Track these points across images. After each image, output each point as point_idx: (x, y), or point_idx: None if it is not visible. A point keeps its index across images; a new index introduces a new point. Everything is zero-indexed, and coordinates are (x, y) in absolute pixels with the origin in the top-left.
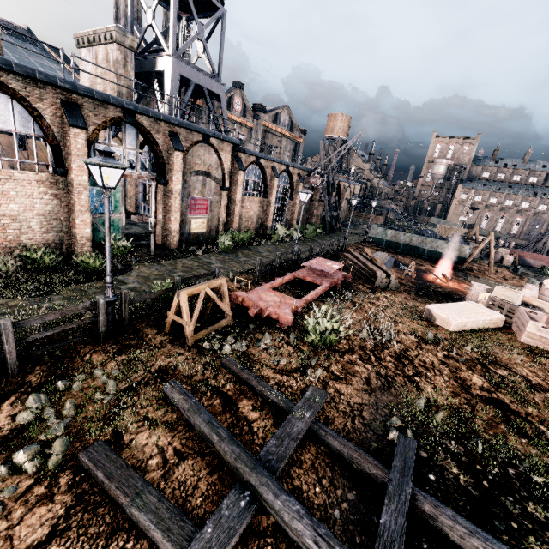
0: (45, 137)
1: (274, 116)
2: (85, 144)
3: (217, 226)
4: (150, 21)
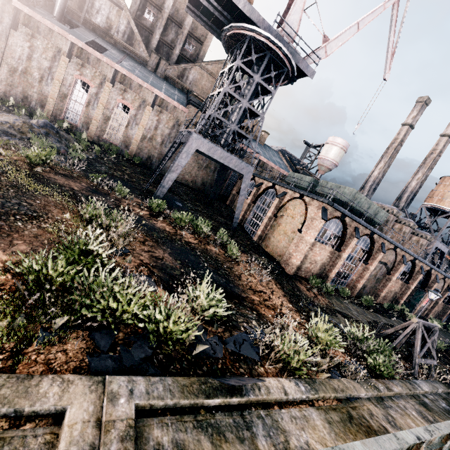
0: (409, 273)
1: None
2: (420, 278)
3: (424, 310)
4: (428, 222)
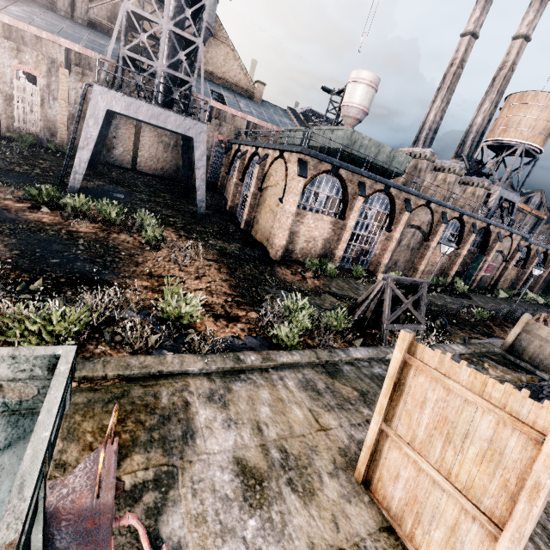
0: (458, 235)
1: (526, 198)
2: (472, 239)
3: (490, 281)
4: (490, 166)
